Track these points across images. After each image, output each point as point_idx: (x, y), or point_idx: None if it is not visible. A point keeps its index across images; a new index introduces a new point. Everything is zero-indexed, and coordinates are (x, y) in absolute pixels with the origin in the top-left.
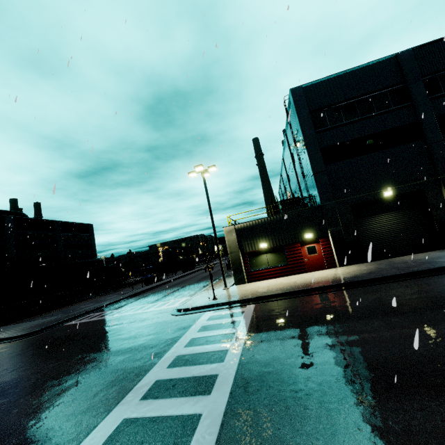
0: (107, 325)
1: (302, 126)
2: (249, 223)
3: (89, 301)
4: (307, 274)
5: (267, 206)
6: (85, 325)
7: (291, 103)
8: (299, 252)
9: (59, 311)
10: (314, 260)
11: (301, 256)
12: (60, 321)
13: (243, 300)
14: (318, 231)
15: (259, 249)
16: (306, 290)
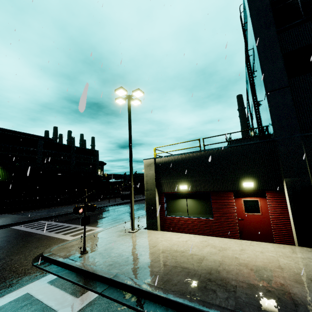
0: (3, 244)
1: (255, 27)
2: (172, 158)
3: (74, 205)
4: (235, 245)
5: (197, 139)
6: (7, 235)
7: (245, 3)
8: (230, 205)
9: (47, 210)
10: (254, 222)
11: (233, 211)
12: (11, 223)
13: (95, 275)
14: (264, 179)
15: (178, 192)
16: (190, 309)
